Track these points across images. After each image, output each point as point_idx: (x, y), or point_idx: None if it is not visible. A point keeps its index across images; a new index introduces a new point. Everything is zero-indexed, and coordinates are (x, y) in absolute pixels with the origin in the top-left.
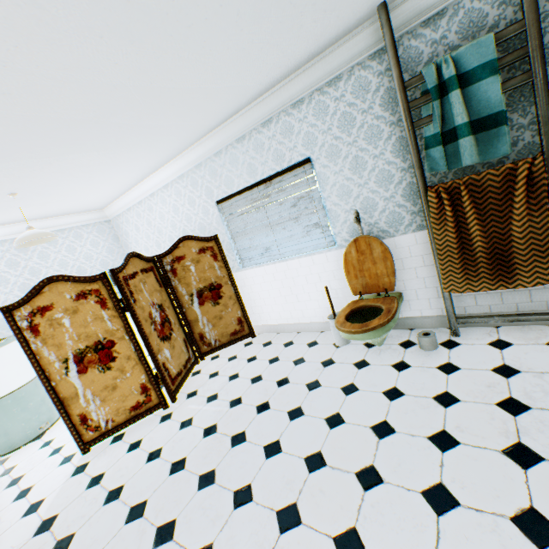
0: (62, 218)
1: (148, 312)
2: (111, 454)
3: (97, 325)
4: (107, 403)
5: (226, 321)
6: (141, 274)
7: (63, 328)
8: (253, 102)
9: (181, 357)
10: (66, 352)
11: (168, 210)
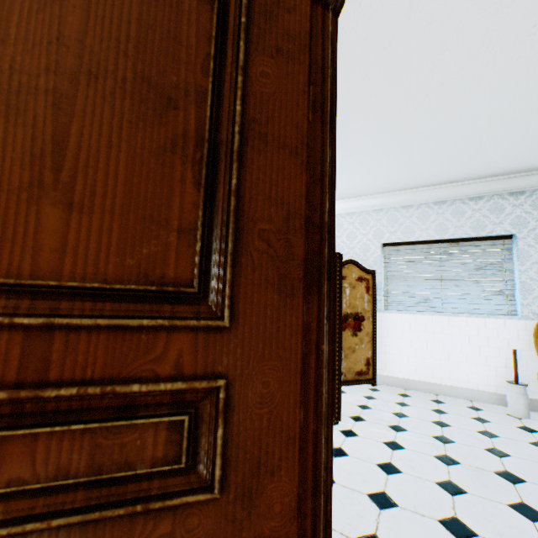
0: None
1: None
2: None
3: None
4: None
5: (356, 356)
6: None
7: None
8: (471, 180)
9: None
10: None
11: None
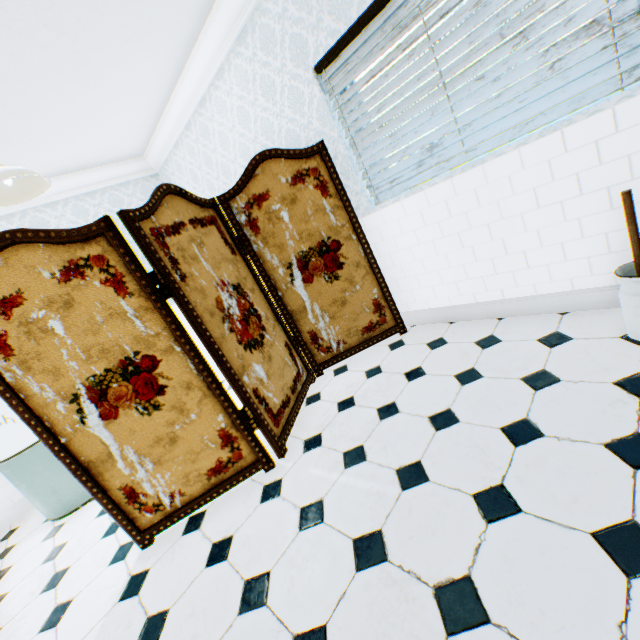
0: (85, 174)
1: (214, 299)
2: (180, 561)
3: (116, 329)
4: (165, 467)
5: (352, 308)
6: (192, 229)
7: (52, 338)
8: None
9: (284, 374)
10: (70, 382)
11: (231, 125)
